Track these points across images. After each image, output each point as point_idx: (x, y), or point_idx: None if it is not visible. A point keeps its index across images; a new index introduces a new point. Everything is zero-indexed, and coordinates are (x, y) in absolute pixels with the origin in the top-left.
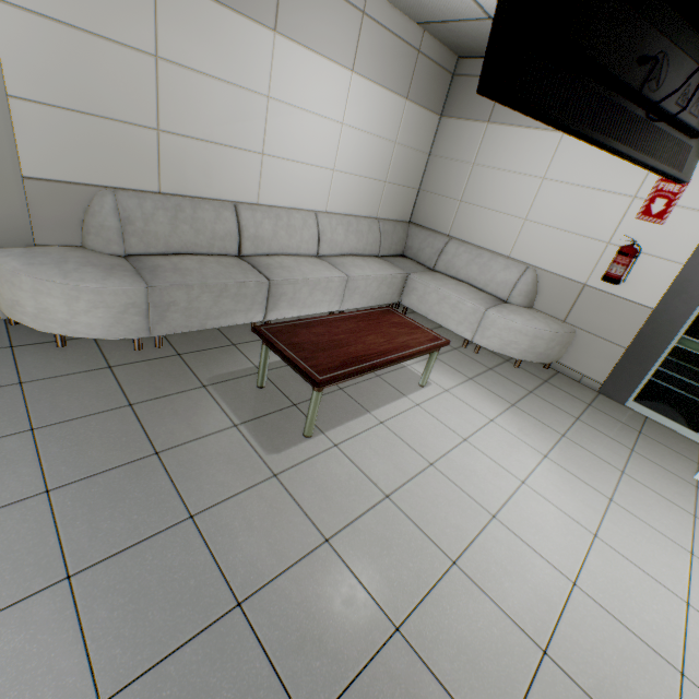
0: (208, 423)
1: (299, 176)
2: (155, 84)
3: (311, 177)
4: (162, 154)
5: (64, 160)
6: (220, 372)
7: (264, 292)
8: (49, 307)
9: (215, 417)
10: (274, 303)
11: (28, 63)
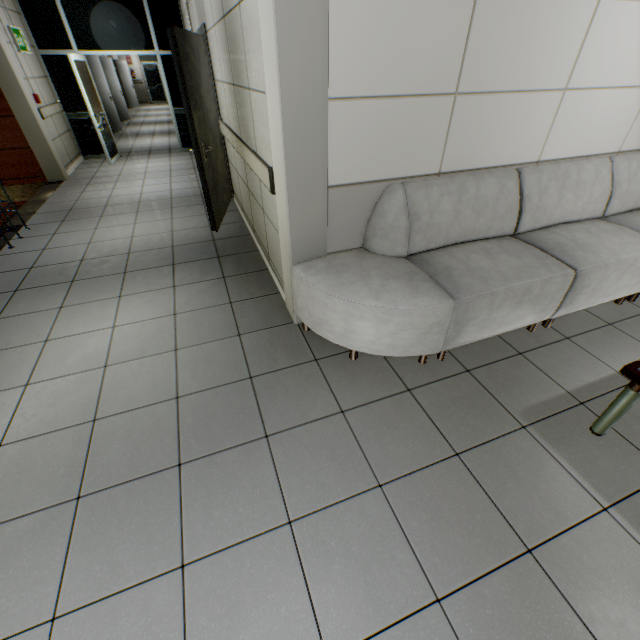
0: (563, 498)
1: (601, 108)
2: (466, 30)
3: (616, 105)
4: (451, 124)
5: (362, 158)
6: (528, 403)
7: (566, 286)
8: (357, 328)
9: (567, 488)
10: (571, 297)
11: (349, 52)
